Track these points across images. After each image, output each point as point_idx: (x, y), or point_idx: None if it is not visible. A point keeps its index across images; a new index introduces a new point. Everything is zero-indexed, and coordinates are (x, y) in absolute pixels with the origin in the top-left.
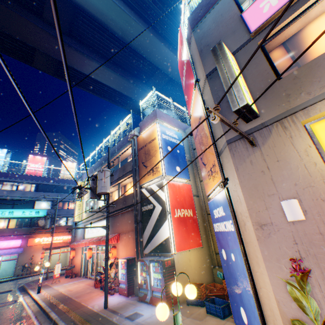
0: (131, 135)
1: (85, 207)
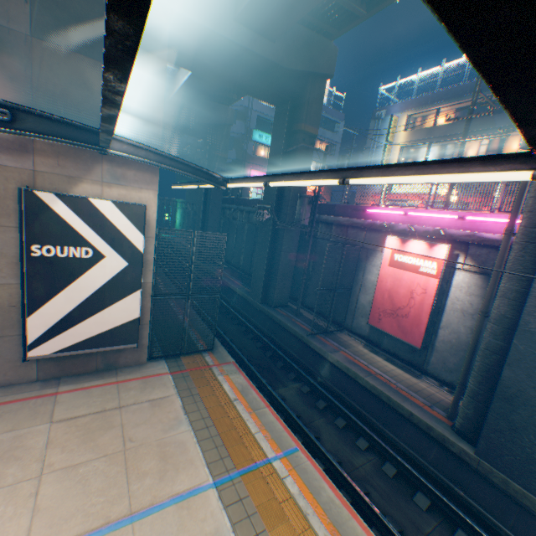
0: None
1: (395, 156)
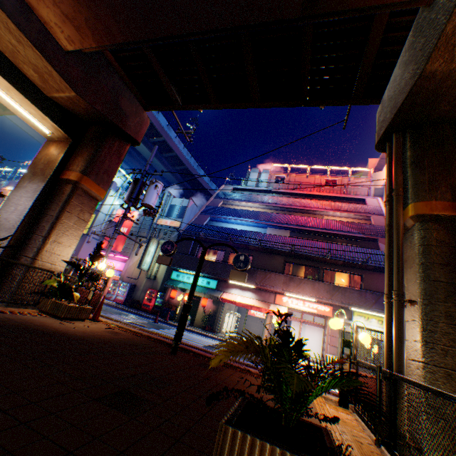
0: (2, 184)
1: None
